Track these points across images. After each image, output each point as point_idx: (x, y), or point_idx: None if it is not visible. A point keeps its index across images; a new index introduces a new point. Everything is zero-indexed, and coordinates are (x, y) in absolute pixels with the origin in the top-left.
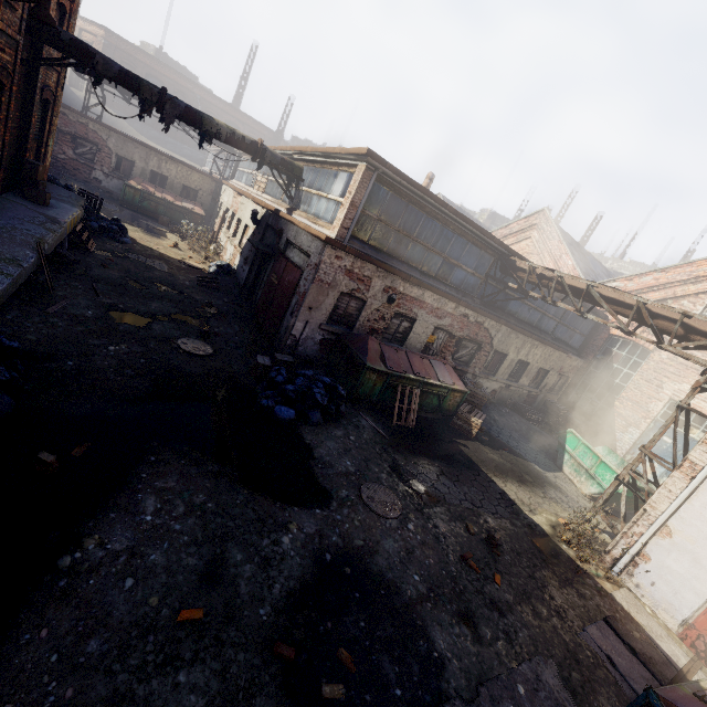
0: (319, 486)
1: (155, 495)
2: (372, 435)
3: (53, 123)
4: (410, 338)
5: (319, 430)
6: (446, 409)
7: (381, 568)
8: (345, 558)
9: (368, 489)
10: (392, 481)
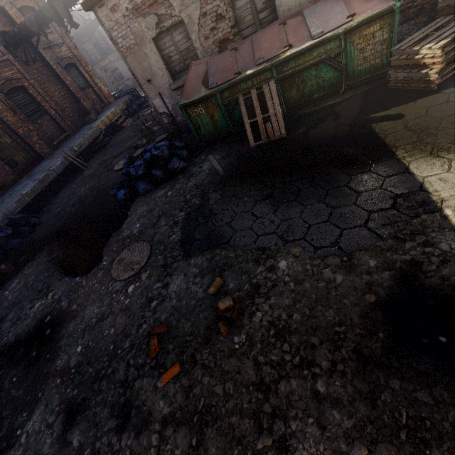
0: (101, 255)
1: (19, 279)
2: (202, 179)
3: (88, 70)
4: (280, 3)
5: (145, 198)
6: (366, 68)
7: (66, 333)
8: (57, 320)
9: (127, 251)
10: (168, 233)
